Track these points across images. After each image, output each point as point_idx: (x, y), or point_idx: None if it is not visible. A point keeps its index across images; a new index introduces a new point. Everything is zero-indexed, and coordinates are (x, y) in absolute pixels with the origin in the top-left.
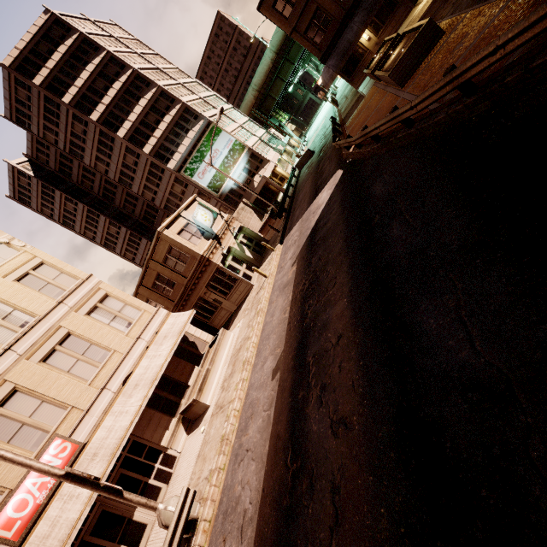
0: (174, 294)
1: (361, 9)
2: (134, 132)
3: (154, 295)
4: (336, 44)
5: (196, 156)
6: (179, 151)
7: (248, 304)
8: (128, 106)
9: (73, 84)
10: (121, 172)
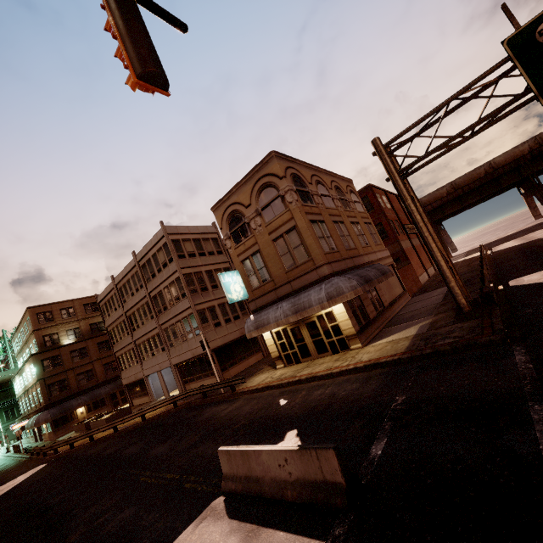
0: None
1: (89, 395)
2: None
3: None
4: (63, 402)
5: None
6: None
7: None
8: None
9: None
10: None
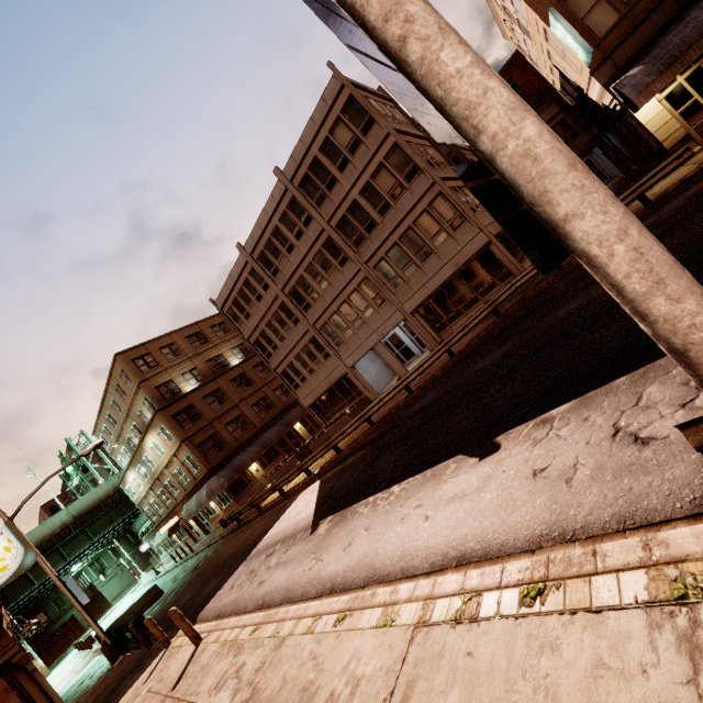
0: None
1: (256, 444)
2: None
3: None
4: (227, 463)
5: None
6: None
7: None
8: None
9: None
10: None
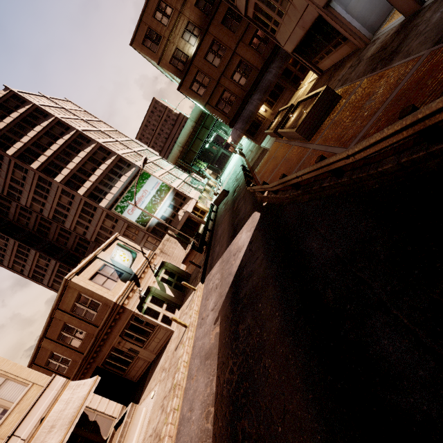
0: (84, 345)
1: (258, 91)
2: (71, 177)
3: (59, 347)
4: (240, 113)
5: (126, 196)
6: (112, 192)
7: (166, 360)
8: (68, 157)
9: (20, 140)
10: (56, 210)
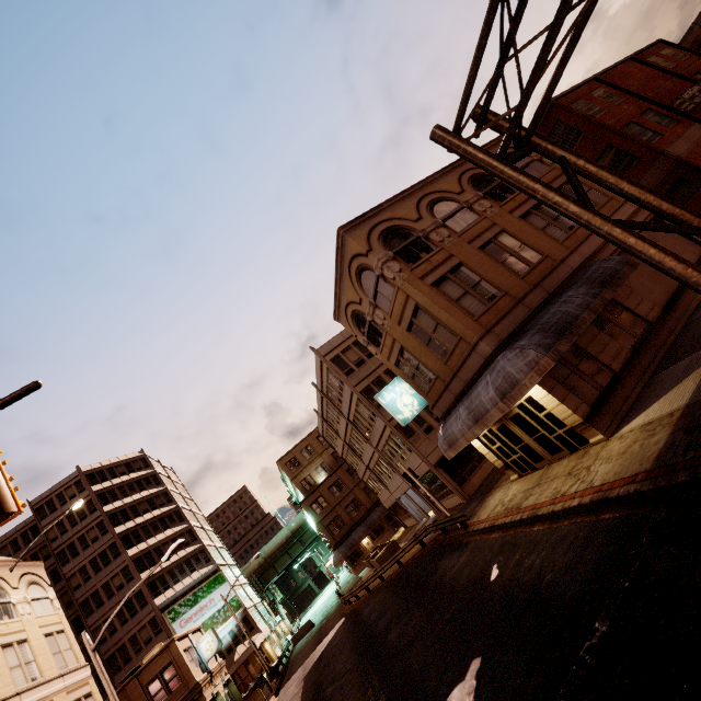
0: None
1: (364, 525)
2: (145, 554)
3: None
4: (346, 539)
5: (189, 599)
6: (175, 588)
7: None
8: (155, 530)
9: (123, 499)
10: (95, 592)
